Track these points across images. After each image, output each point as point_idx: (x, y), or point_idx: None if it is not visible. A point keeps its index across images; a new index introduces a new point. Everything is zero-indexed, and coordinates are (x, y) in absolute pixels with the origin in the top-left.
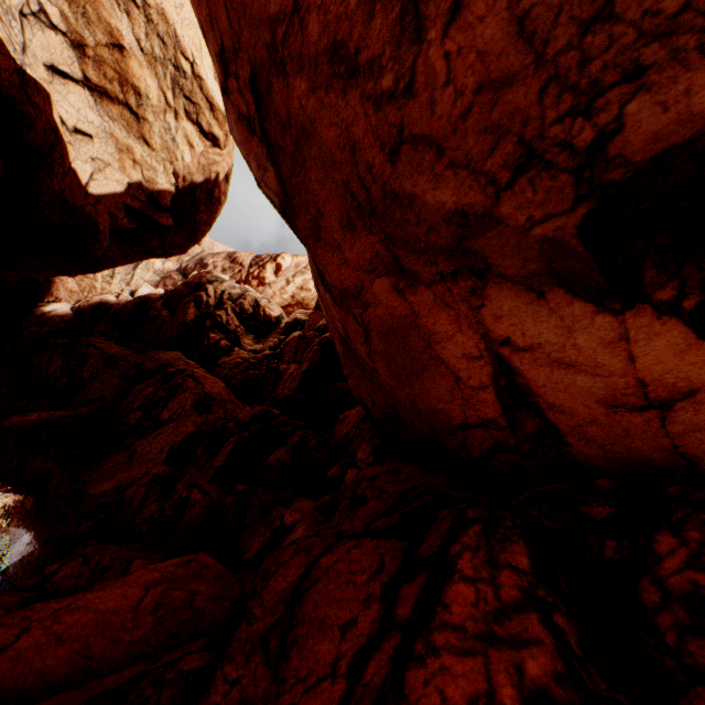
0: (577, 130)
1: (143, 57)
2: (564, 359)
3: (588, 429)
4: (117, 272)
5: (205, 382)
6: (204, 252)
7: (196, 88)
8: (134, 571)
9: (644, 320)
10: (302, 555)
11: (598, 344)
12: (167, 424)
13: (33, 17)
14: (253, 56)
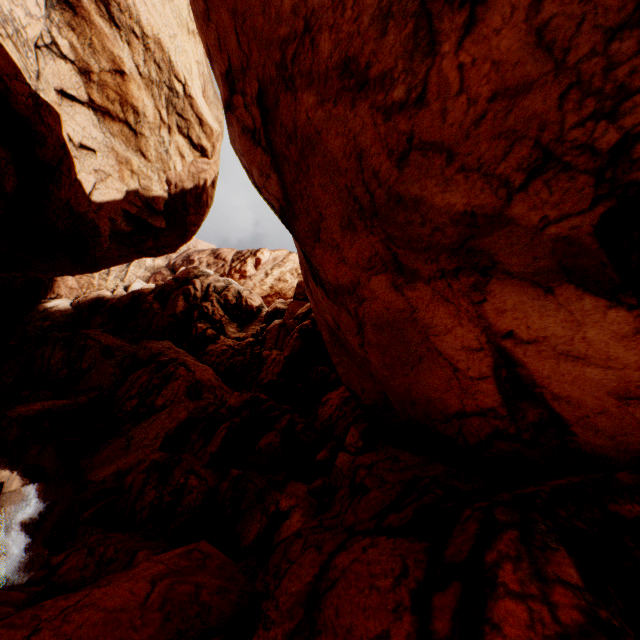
0: (600, 133)
1: (141, 81)
2: (572, 352)
3: (597, 419)
4: (112, 270)
5: (196, 370)
6: (190, 250)
7: (187, 106)
8: (139, 563)
9: None
10: (313, 552)
11: (611, 337)
12: (162, 410)
13: (46, 48)
14: (262, 74)
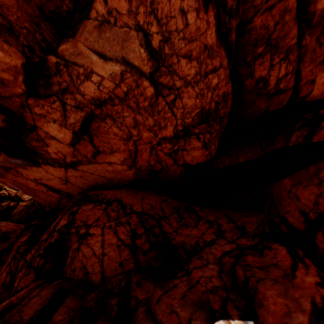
0: None
1: None
2: (48, 178)
3: (70, 190)
4: None
5: (1, 228)
6: None
7: None
8: None
9: (45, 166)
10: None
11: (46, 174)
12: None
13: None
14: None
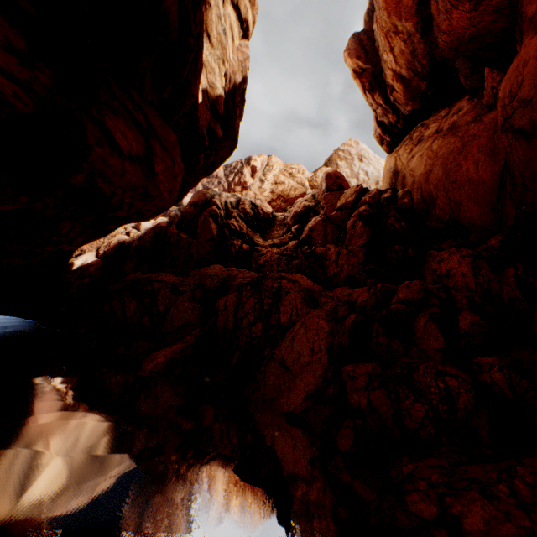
0: None
1: None
2: None
3: None
4: None
5: (297, 280)
6: None
7: None
8: None
9: None
10: None
11: None
12: (292, 326)
13: None
14: None
